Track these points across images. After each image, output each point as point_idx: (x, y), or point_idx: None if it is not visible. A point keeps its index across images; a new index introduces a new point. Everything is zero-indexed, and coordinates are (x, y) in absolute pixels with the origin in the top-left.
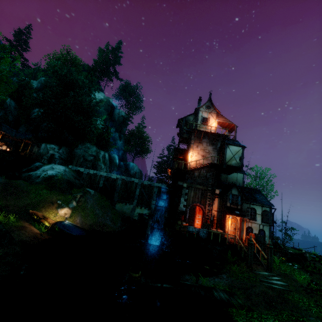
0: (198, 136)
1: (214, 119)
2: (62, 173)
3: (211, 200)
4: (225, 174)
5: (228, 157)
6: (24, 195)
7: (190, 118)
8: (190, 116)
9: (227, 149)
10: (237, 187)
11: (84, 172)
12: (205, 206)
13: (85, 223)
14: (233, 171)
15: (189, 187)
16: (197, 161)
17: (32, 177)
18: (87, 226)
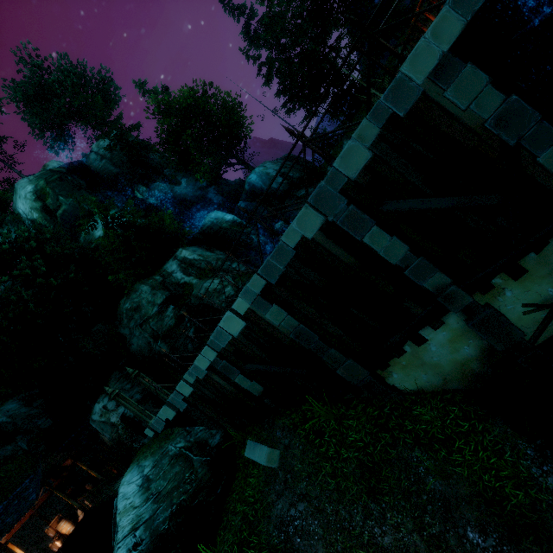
0: None
1: None
2: (142, 514)
3: None
4: None
5: None
6: None
7: None
8: None
9: None
10: None
11: (181, 410)
12: None
13: None
14: None
15: None
16: None
17: None
18: None
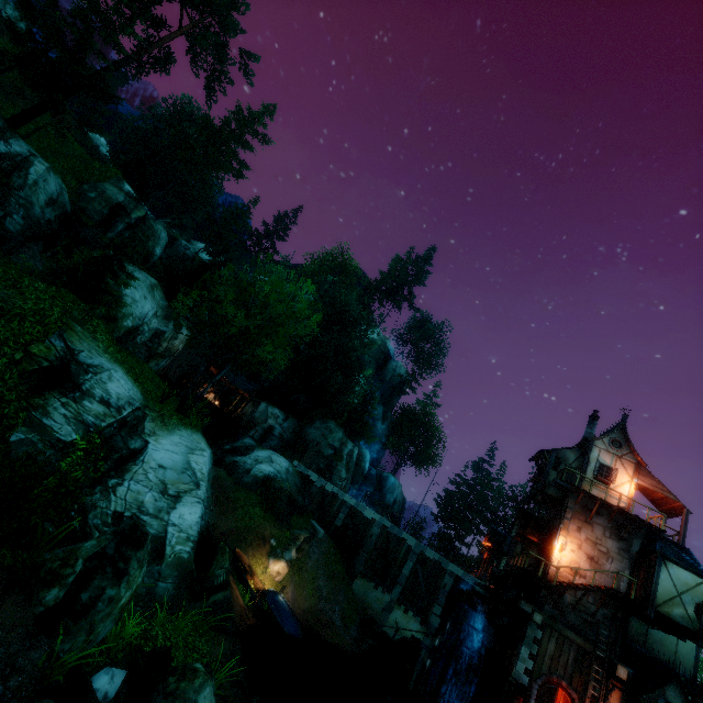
0: (584, 505)
1: (628, 475)
2: (282, 474)
3: (601, 688)
4: (641, 621)
5: (662, 592)
6: (230, 509)
7: (569, 455)
8: (570, 450)
9: (662, 569)
10: (684, 686)
11: (315, 483)
12: (581, 697)
13: (297, 602)
14: (673, 633)
15: (545, 627)
16: (574, 565)
17: (239, 469)
18: (299, 613)
